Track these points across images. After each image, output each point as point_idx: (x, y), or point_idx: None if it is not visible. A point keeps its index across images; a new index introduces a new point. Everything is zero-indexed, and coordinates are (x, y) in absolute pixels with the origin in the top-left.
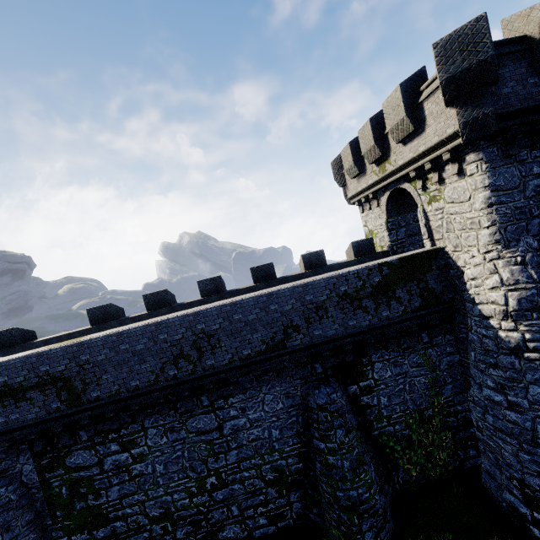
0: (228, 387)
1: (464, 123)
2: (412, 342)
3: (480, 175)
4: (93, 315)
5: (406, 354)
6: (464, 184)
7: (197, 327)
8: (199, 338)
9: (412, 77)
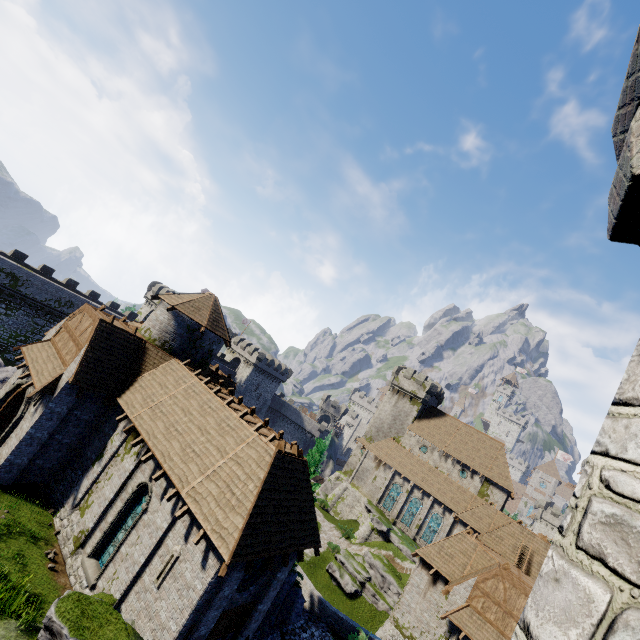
0: (59, 319)
1: None
2: None
3: None
4: (17, 253)
5: None
6: None
7: (72, 299)
8: (69, 302)
9: None
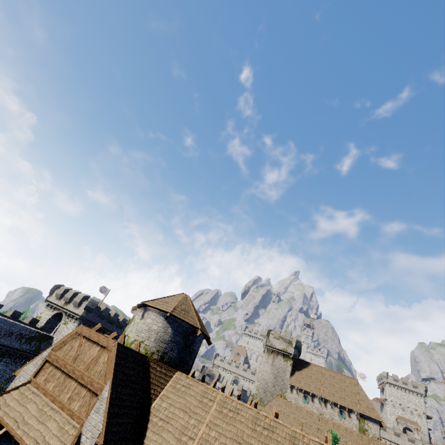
0: None
1: (82, 315)
2: (19, 360)
3: (75, 326)
4: None
5: (13, 364)
6: (72, 326)
7: None
8: None
9: (87, 296)
